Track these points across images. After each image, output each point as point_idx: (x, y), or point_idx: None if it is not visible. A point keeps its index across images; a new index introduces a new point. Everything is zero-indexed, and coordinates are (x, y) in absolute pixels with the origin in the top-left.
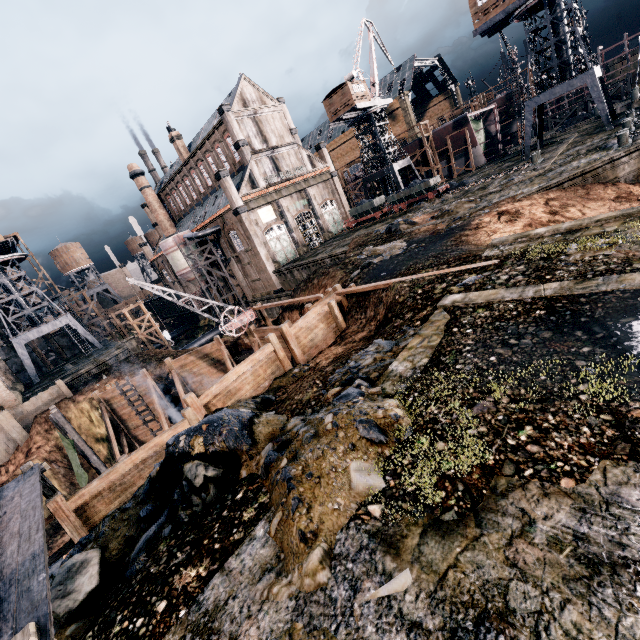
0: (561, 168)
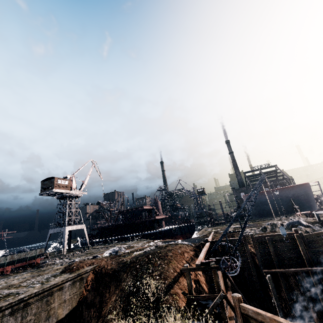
0: (129, 243)
